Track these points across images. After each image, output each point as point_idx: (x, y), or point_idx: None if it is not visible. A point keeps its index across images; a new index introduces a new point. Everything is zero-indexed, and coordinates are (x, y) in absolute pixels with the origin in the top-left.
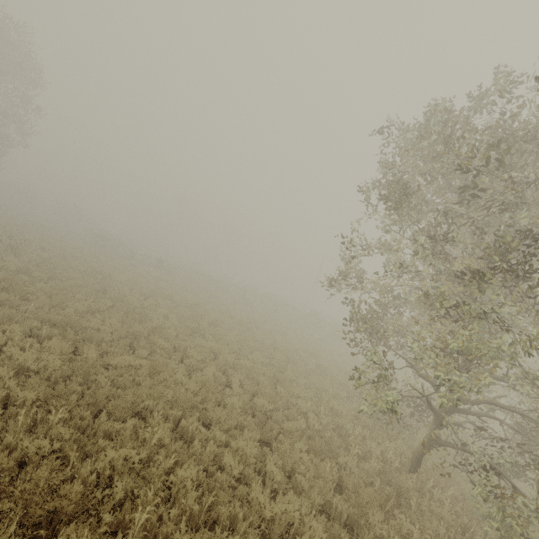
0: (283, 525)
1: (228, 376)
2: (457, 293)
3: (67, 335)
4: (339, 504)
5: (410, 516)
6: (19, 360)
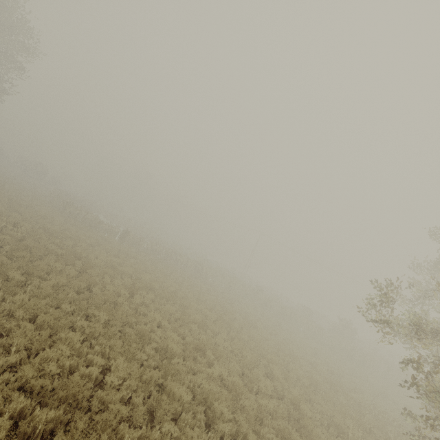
0: None
1: (260, 437)
2: None
3: (77, 434)
4: None
5: None
6: None
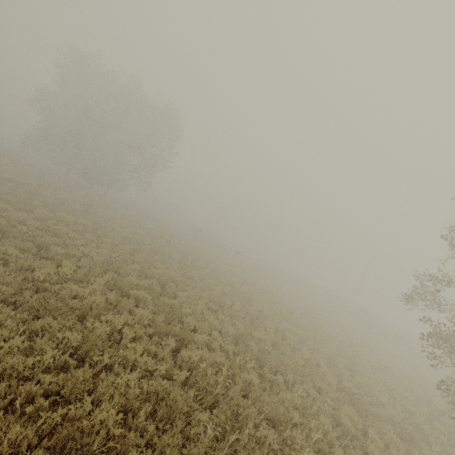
0: None
1: (315, 358)
2: None
3: (225, 311)
4: None
5: None
6: (215, 324)
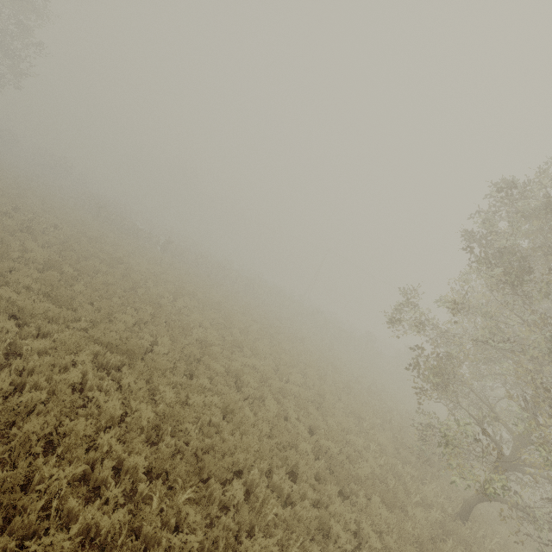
0: None
1: (280, 405)
2: None
3: (138, 367)
4: None
5: None
6: (110, 409)
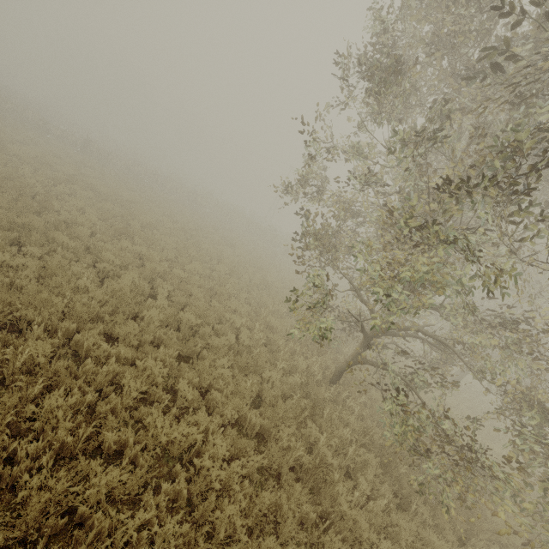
0: (184, 445)
1: (155, 286)
2: (428, 212)
3: None
4: (254, 418)
5: (321, 424)
6: None
